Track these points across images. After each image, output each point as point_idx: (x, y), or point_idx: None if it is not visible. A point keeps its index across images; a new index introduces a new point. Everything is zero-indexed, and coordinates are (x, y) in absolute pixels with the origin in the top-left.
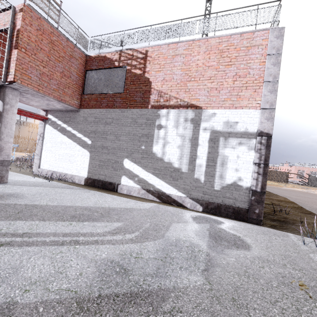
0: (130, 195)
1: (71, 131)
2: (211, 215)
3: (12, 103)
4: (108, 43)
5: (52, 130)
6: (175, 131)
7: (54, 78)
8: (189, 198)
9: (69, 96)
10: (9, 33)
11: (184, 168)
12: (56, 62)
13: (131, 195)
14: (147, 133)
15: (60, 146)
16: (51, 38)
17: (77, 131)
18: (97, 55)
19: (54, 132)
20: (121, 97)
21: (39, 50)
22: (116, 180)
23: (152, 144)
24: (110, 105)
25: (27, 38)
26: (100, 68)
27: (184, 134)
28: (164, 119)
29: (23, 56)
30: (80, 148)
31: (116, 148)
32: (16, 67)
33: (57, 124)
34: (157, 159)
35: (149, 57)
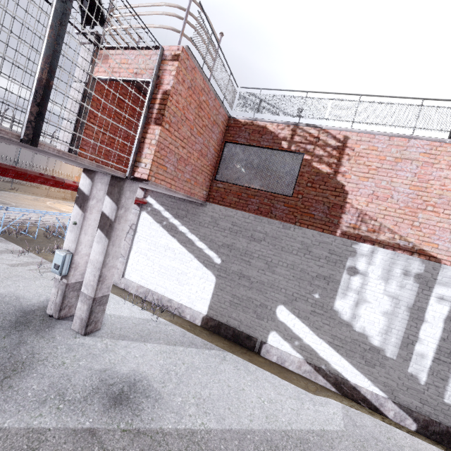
0: (284, 369)
1: (186, 233)
2: (438, 448)
3: (127, 205)
4: (274, 106)
5: (152, 223)
6: (382, 286)
7: (190, 161)
8: (393, 402)
9: (199, 185)
10: (149, 94)
11: (389, 350)
12: (197, 135)
13: (284, 367)
14: (327, 275)
15: (164, 253)
16: (200, 99)
17: (196, 237)
18: (249, 122)
19: (155, 226)
20: (286, 202)
21: (183, 122)
22: (259, 334)
23: (335, 296)
24: (264, 210)
25: (175, 104)
26: (252, 144)
27: (398, 296)
28: (364, 261)
29: (165, 136)
30: (200, 265)
31: (265, 284)
32: (153, 156)
33: (163, 215)
34: (341, 322)
35: (349, 149)
